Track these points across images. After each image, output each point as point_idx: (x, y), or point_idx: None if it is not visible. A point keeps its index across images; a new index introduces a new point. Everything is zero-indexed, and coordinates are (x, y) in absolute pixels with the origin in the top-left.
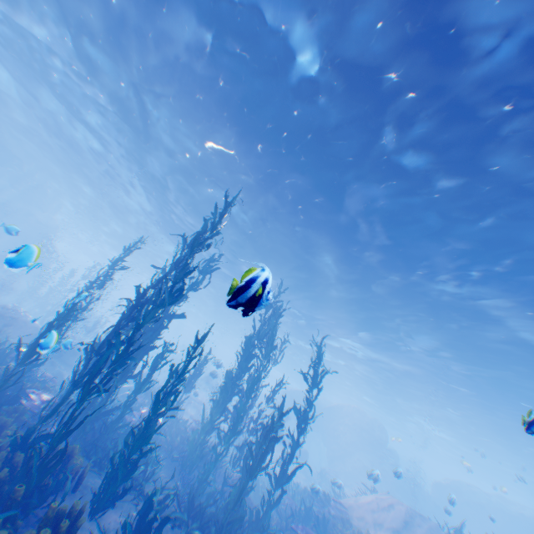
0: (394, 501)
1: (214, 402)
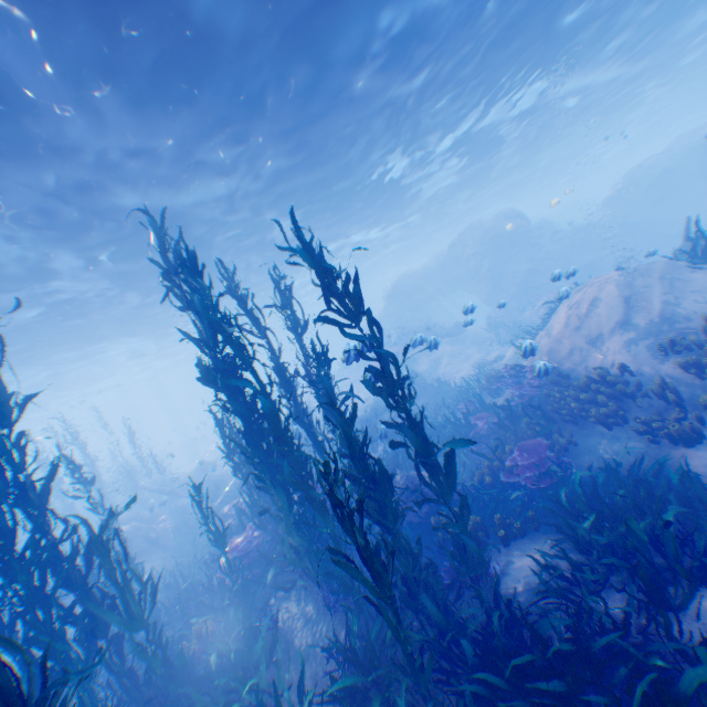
0: (596, 295)
1: (266, 489)
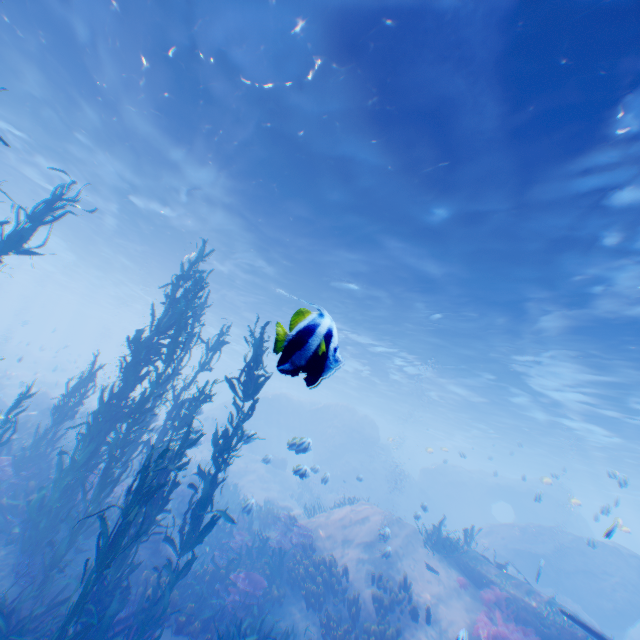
0: (369, 512)
1: (81, 440)
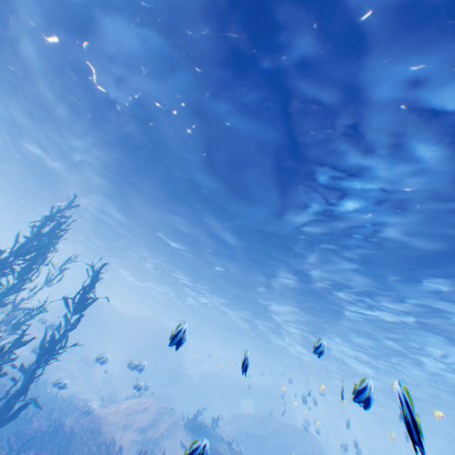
0: (151, 403)
1: None
